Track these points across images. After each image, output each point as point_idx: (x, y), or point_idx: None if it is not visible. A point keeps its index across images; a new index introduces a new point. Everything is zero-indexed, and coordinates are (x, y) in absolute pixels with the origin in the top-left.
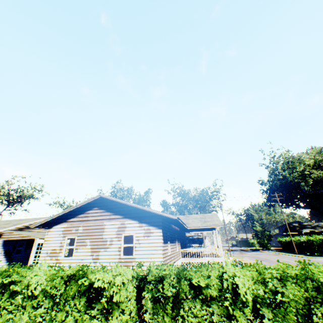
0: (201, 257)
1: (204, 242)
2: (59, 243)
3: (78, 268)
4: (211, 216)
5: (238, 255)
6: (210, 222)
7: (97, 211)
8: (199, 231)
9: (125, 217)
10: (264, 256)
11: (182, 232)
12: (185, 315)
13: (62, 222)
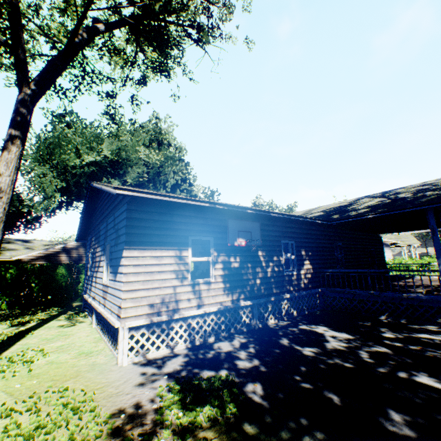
0: None
1: None
2: None
3: (397, 260)
4: (405, 236)
5: None
6: (407, 242)
7: None
8: None
9: None
10: None
11: None
12: (437, 268)
13: None
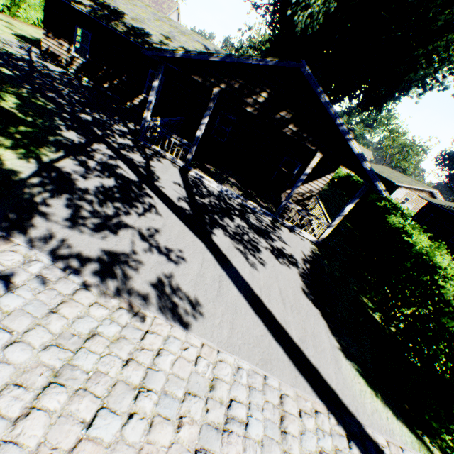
0: None
1: None
2: (400, 197)
3: None
4: None
5: None
6: None
7: (426, 195)
8: None
9: None
10: None
11: None
12: None
13: (407, 189)
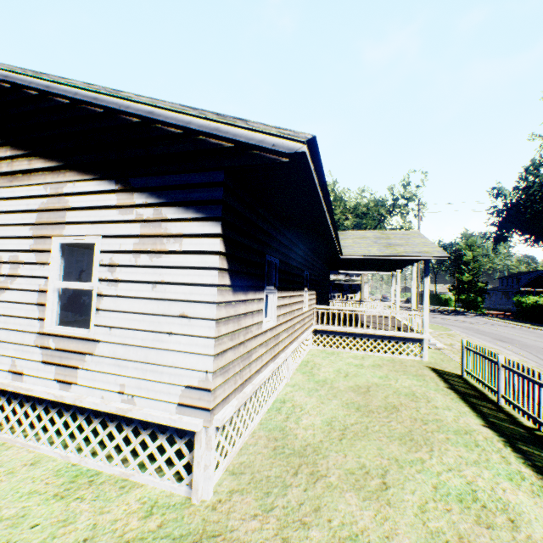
0: (362, 325)
1: (362, 292)
2: None
3: None
4: (405, 235)
5: (431, 322)
6: (404, 248)
7: None
8: (360, 272)
9: (67, 165)
10: (490, 328)
11: (324, 270)
12: None
13: None
